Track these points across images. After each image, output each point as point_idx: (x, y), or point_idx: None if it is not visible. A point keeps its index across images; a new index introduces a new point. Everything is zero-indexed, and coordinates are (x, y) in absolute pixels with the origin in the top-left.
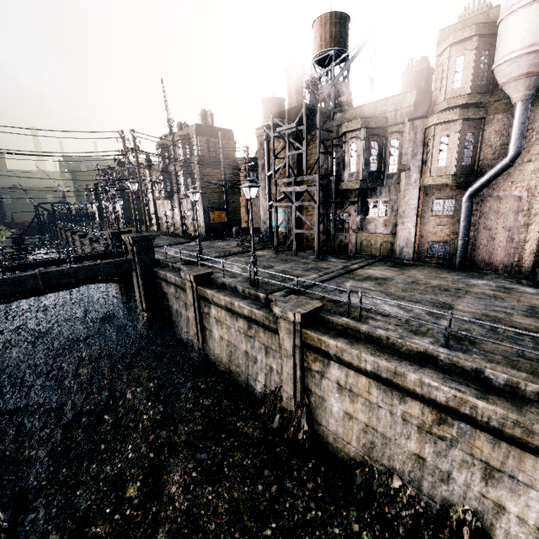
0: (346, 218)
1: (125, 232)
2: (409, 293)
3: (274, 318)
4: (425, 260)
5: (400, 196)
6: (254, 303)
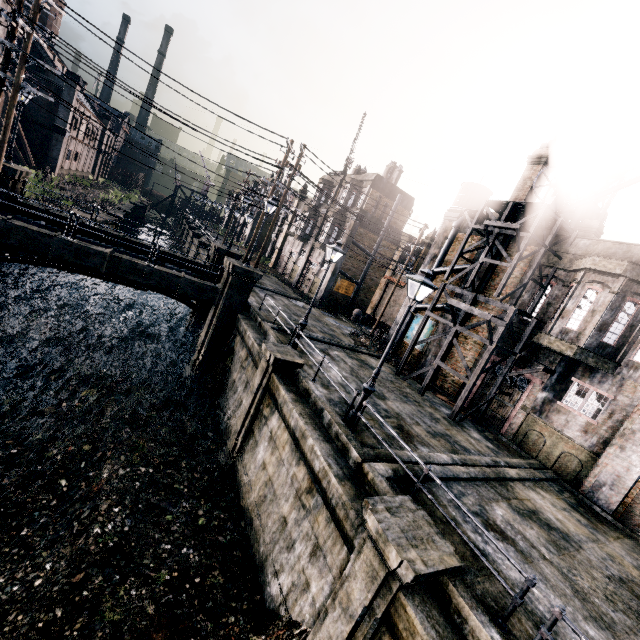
0: (521, 383)
1: (234, 255)
2: (622, 617)
3: (358, 521)
4: (636, 529)
5: (638, 405)
6: (337, 459)
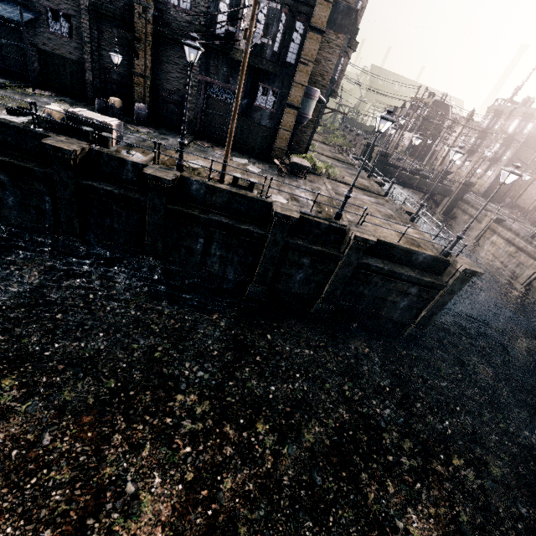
0: None
1: (449, 172)
2: None
3: None
4: None
5: None
6: (528, 244)
